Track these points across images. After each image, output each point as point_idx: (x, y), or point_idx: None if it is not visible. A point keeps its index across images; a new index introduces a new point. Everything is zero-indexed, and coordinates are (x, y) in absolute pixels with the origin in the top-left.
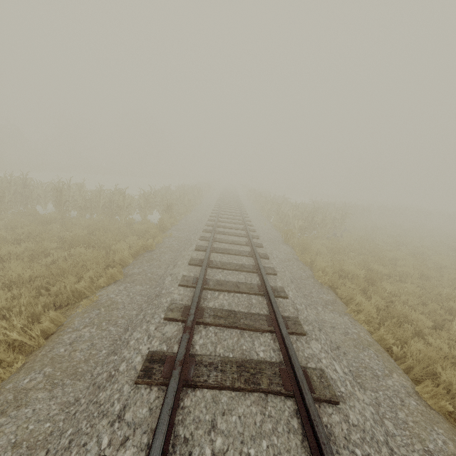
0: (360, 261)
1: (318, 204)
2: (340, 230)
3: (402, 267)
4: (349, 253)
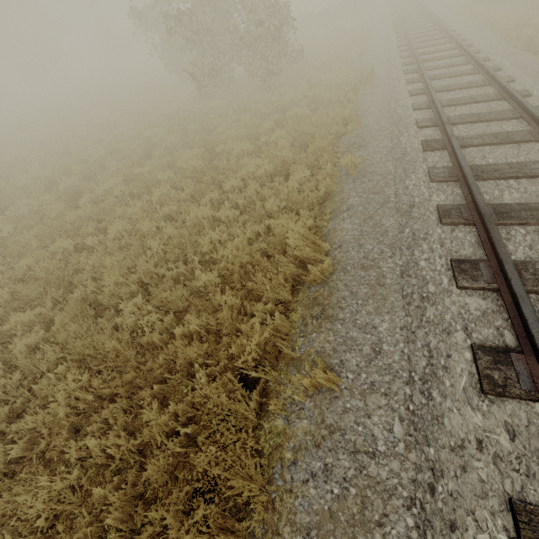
0: None
1: None
2: None
3: None
4: None
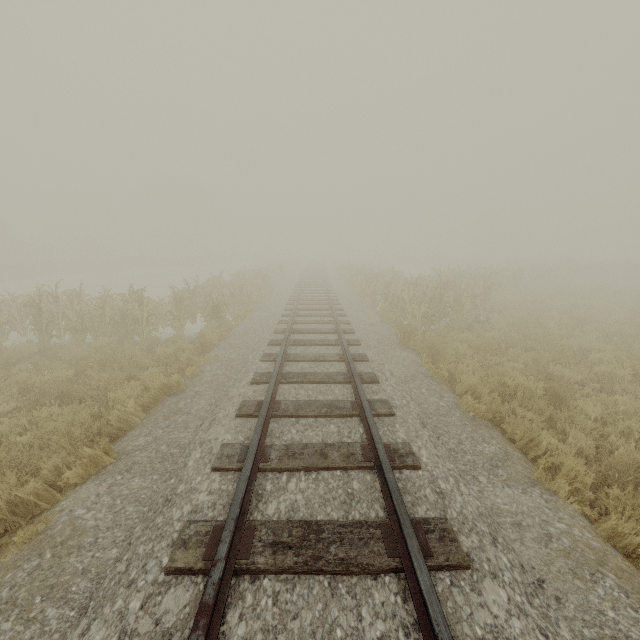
0: (529, 363)
1: (446, 275)
2: (485, 311)
3: (597, 363)
4: (508, 350)
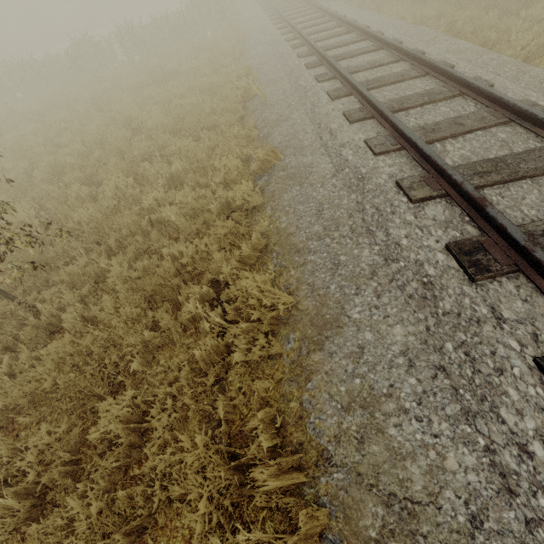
0: None
1: None
2: None
3: None
4: None
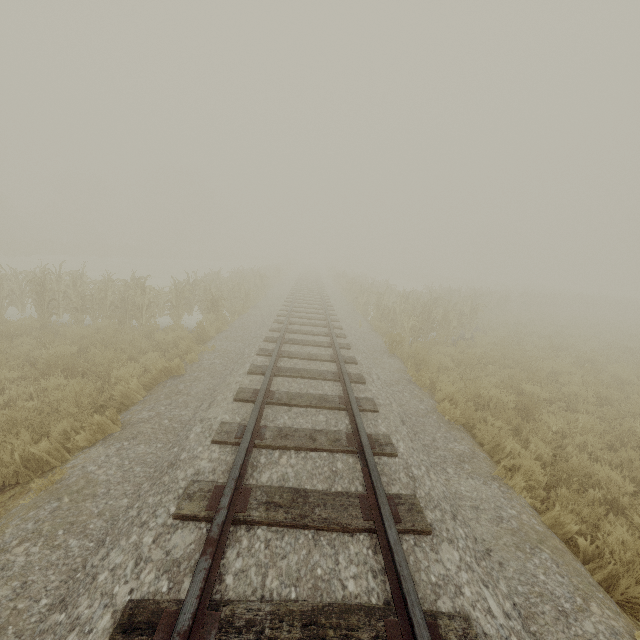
0: (504, 379)
1: (437, 293)
2: (471, 330)
3: (566, 385)
4: (487, 366)
